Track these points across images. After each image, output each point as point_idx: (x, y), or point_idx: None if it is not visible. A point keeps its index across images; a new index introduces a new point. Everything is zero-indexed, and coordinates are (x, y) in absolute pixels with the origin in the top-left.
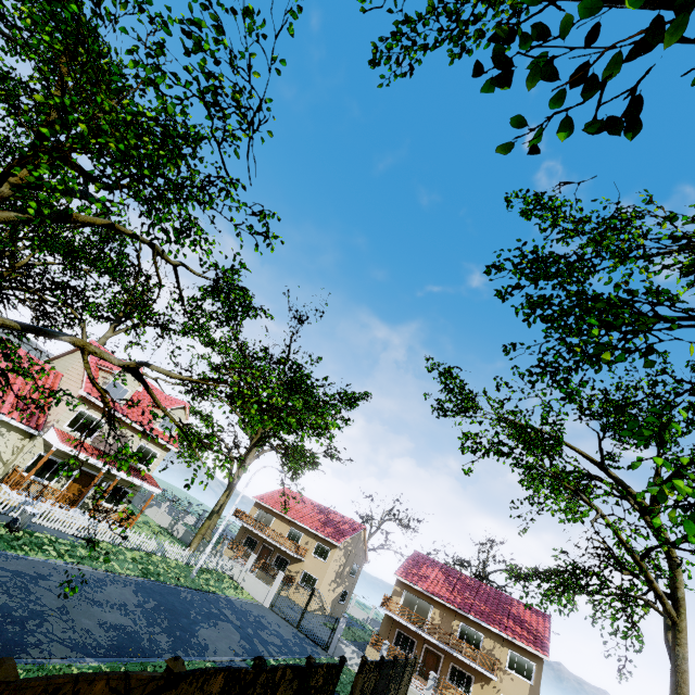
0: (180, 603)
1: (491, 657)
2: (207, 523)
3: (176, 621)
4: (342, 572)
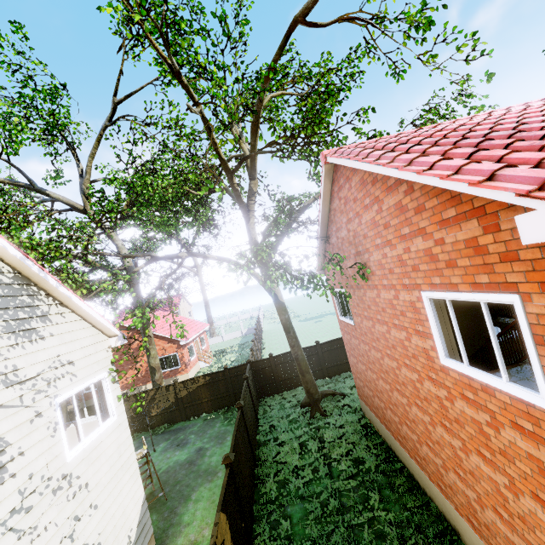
0: None
1: None
2: None
3: None
4: None
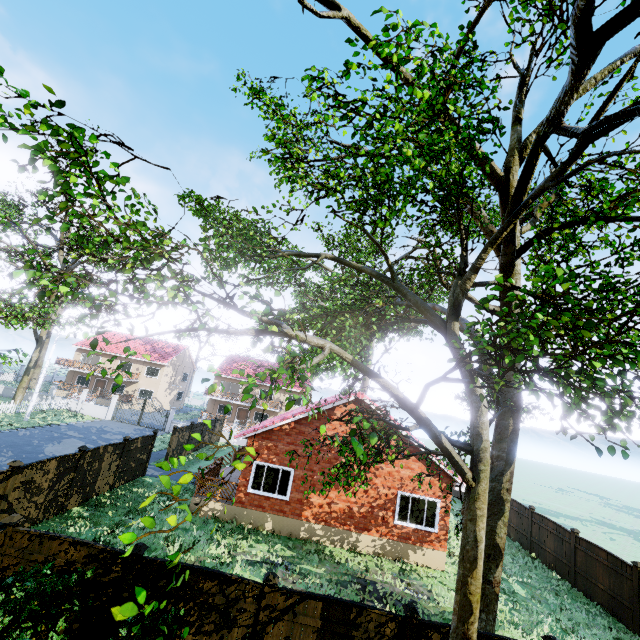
0: (20, 439)
1: (278, 401)
2: (27, 378)
3: (20, 450)
4: (175, 381)
